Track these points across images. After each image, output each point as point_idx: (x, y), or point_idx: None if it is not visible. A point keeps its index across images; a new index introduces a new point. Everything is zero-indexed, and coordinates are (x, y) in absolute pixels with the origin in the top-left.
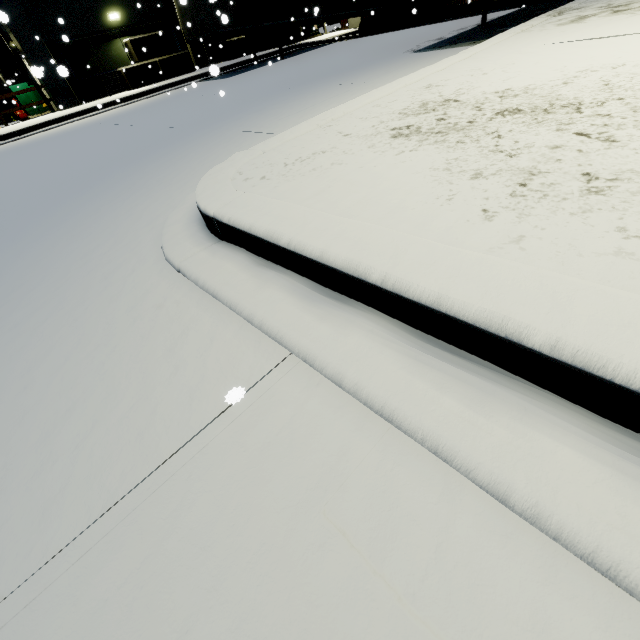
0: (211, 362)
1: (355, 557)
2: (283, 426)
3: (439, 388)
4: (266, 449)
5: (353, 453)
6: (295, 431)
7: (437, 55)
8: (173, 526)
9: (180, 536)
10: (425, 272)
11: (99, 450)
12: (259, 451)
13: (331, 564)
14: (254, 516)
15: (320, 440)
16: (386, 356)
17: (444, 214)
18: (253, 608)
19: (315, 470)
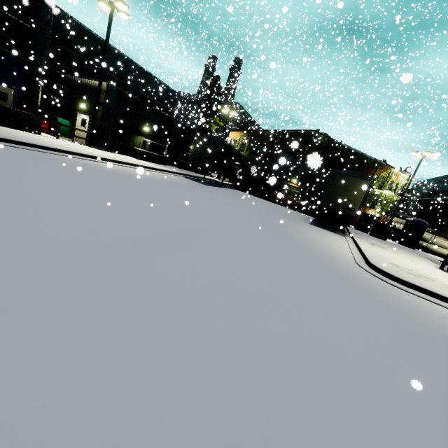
0: None
1: None
2: None
3: None
4: None
5: None
6: None
7: (327, 232)
8: None
9: None
10: None
11: None
12: None
13: None
14: None
15: None
16: None
17: None
18: None
19: None
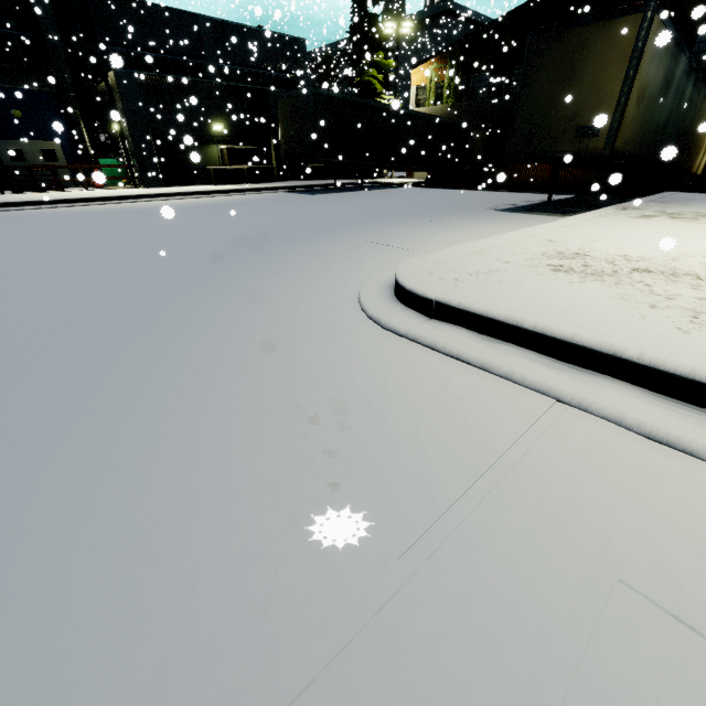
0: (490, 399)
1: (701, 514)
2: (587, 442)
3: (702, 429)
4: (584, 454)
5: (655, 462)
6: (600, 446)
7: (521, 217)
8: (546, 489)
9: (556, 495)
10: (671, 355)
11: (438, 442)
12: (580, 454)
13: (687, 516)
14: (608, 488)
15: (624, 452)
16: (649, 407)
17: (648, 326)
18: (648, 533)
19: (634, 468)
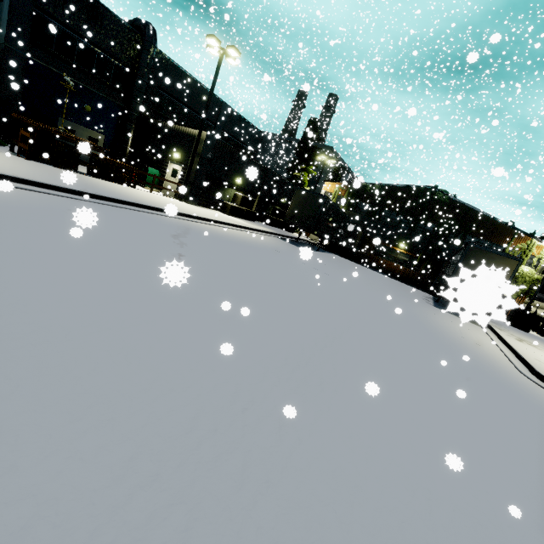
0: None
1: None
2: None
3: None
4: None
5: None
6: None
7: (458, 319)
8: None
9: None
10: None
11: None
12: None
13: None
14: None
15: None
16: None
17: None
18: None
19: None
